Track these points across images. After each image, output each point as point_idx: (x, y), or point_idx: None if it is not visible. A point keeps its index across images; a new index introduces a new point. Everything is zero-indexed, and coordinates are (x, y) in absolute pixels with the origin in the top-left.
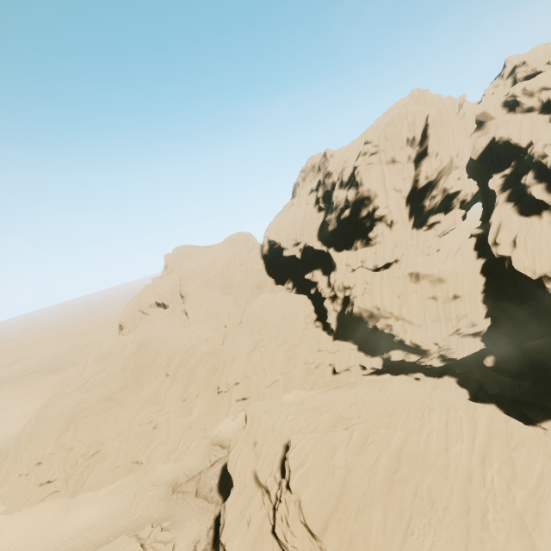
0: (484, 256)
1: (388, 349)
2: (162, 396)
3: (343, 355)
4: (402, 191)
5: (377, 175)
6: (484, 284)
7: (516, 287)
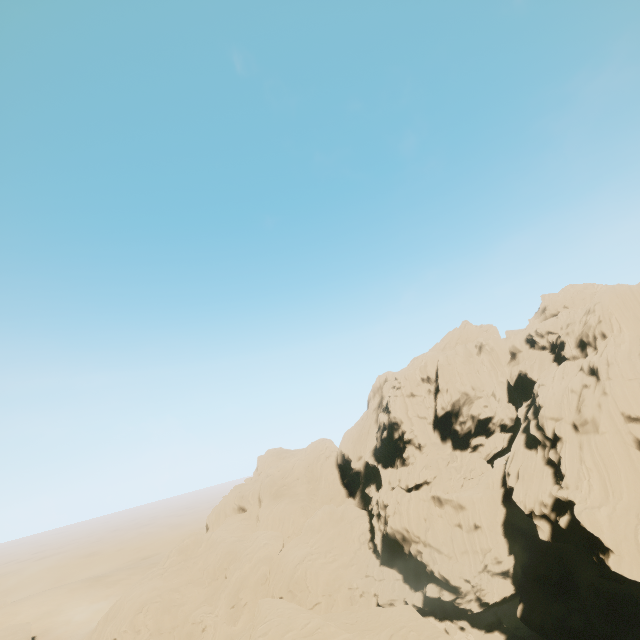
0: (505, 485)
1: (426, 583)
2: (217, 598)
3: (386, 585)
4: (427, 418)
5: (400, 405)
6: (505, 515)
7: (528, 521)
